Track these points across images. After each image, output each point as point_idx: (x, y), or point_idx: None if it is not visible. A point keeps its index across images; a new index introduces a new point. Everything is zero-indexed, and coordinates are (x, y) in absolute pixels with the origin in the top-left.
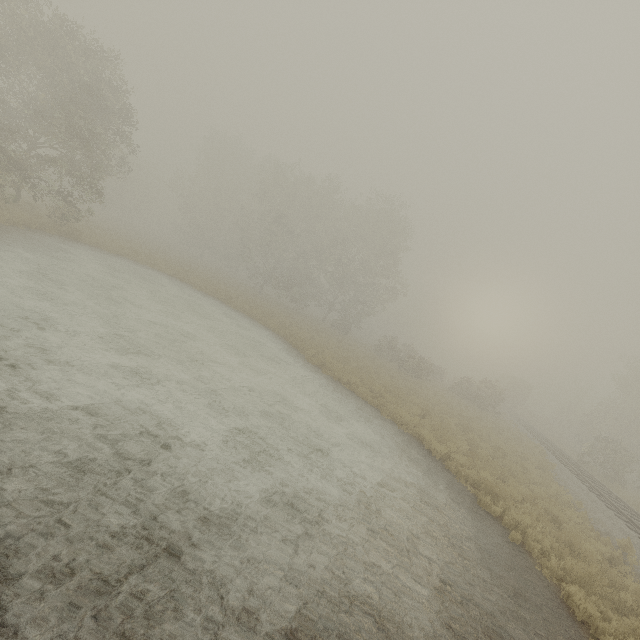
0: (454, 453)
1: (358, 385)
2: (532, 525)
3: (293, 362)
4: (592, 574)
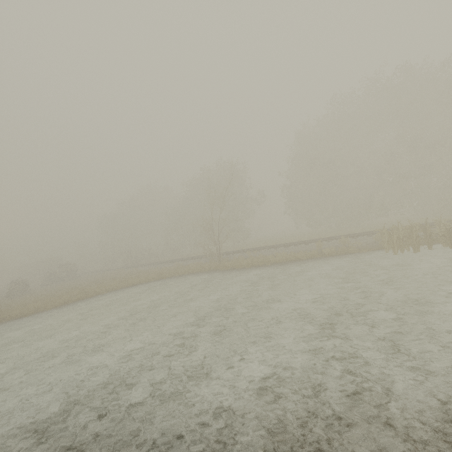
0: (139, 278)
1: (72, 297)
2: (173, 272)
3: (34, 318)
4: (189, 266)
